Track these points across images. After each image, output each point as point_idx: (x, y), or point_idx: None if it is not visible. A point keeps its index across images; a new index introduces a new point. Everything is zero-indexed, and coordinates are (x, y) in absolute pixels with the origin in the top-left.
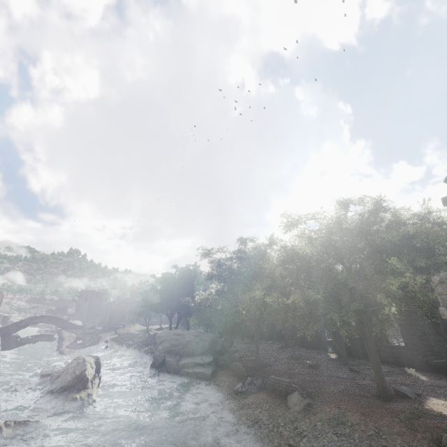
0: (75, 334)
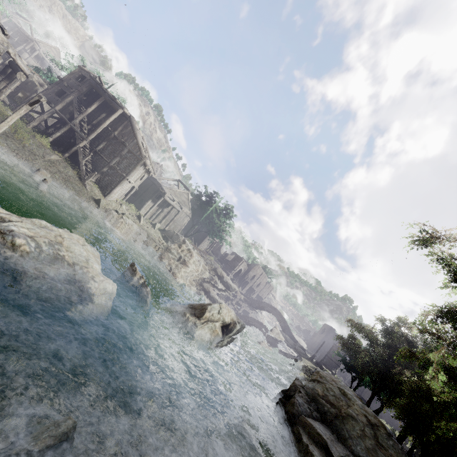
0: (282, 337)
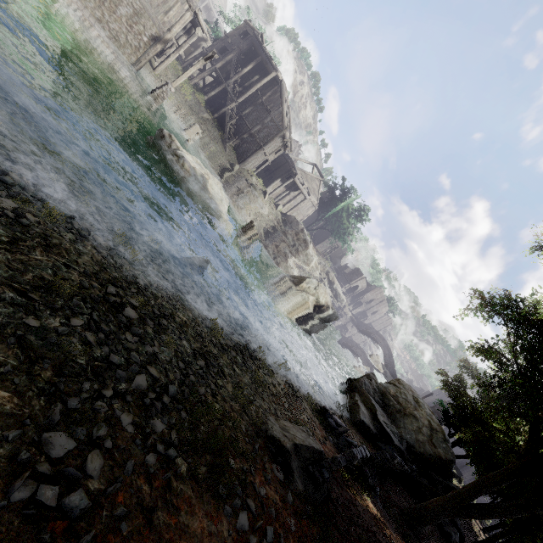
0: (381, 367)
